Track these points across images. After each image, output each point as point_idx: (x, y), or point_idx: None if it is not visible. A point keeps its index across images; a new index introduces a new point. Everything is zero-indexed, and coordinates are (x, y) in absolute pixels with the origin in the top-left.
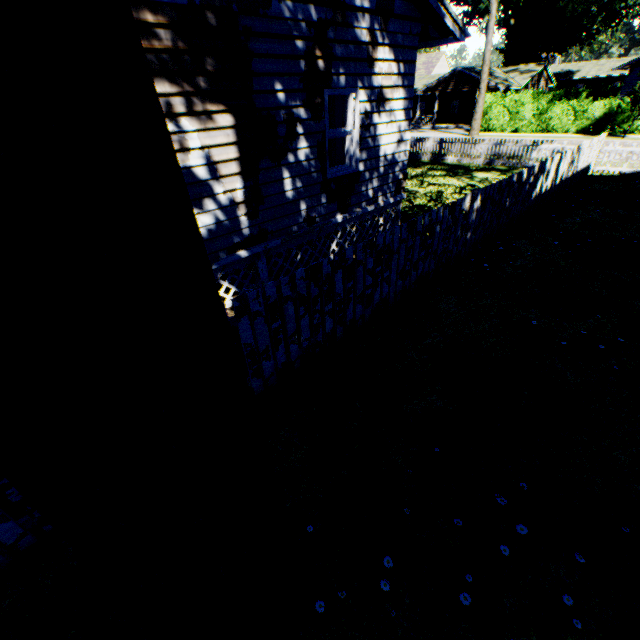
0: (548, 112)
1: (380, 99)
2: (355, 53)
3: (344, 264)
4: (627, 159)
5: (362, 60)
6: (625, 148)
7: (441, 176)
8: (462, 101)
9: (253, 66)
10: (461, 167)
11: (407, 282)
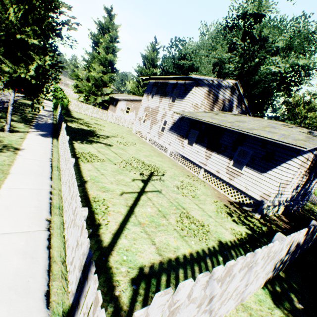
0: None
1: None
2: None
3: None
4: None
5: None
6: None
7: None
8: None
9: (313, 170)
10: None
11: None
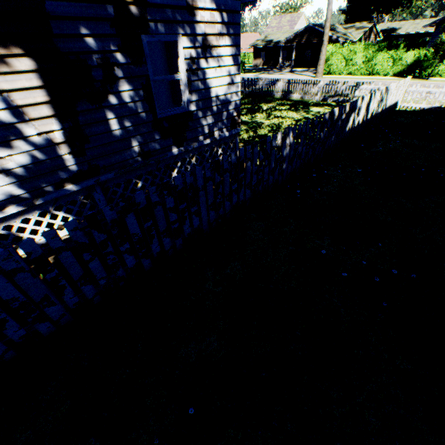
0: (373, 59)
1: (206, 45)
2: (172, 0)
3: (137, 207)
4: (426, 97)
5: (181, 8)
6: (425, 89)
7: (285, 110)
8: (313, 50)
9: (48, 8)
10: (303, 102)
11: (221, 211)
